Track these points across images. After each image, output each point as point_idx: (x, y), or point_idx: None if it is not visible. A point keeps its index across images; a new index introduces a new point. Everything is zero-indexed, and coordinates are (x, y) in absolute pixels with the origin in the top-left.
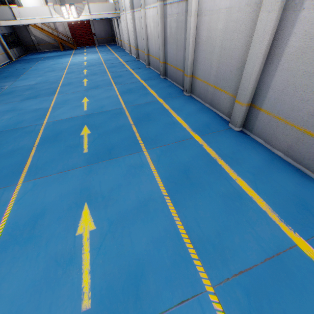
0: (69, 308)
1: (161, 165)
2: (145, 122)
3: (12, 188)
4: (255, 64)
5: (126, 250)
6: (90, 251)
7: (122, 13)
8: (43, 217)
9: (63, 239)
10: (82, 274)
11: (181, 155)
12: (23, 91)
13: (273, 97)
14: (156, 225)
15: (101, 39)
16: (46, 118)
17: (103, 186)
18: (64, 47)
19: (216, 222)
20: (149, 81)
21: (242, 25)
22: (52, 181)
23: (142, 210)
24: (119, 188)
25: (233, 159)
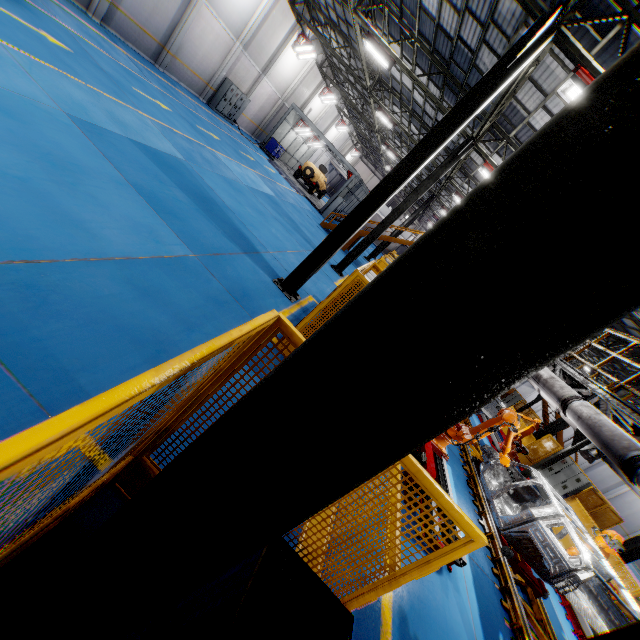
0: None
1: None
2: None
3: None
4: None
5: None
6: None
7: None
8: None
9: None
10: None
11: None
12: None
13: None
14: None
15: None
16: None
17: None
18: None
19: None
20: None
21: None
22: None
23: None
24: None
25: None
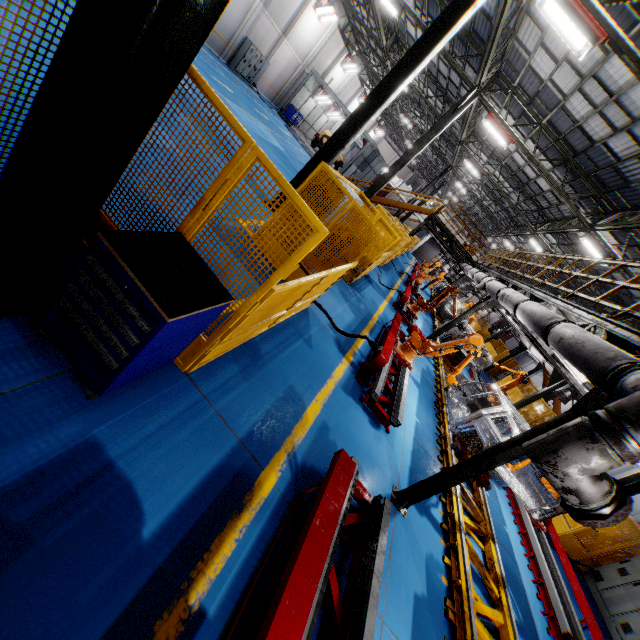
0: None
1: None
2: None
3: None
4: None
5: None
6: None
7: None
8: None
9: None
10: None
11: None
12: None
13: None
14: None
15: None
16: None
17: None
18: None
19: None
20: None
21: None
22: None
23: None
24: None
25: None
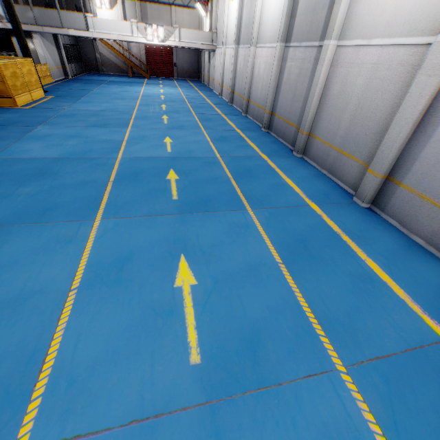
0: (176, 360)
1: (272, 229)
2: (247, 178)
3: (88, 223)
4: (403, 129)
5: (237, 313)
6: (193, 306)
7: (220, 45)
8: (132, 260)
9: (158, 288)
10: (186, 329)
11: (296, 223)
12: (87, 117)
13: (419, 171)
14: (271, 292)
15: (183, 71)
16: (121, 153)
17: (202, 240)
18: (134, 73)
19: (344, 301)
20: (247, 132)
21: (390, 84)
22: (138, 224)
23: (252, 274)
24: (222, 245)
25: (361, 238)
